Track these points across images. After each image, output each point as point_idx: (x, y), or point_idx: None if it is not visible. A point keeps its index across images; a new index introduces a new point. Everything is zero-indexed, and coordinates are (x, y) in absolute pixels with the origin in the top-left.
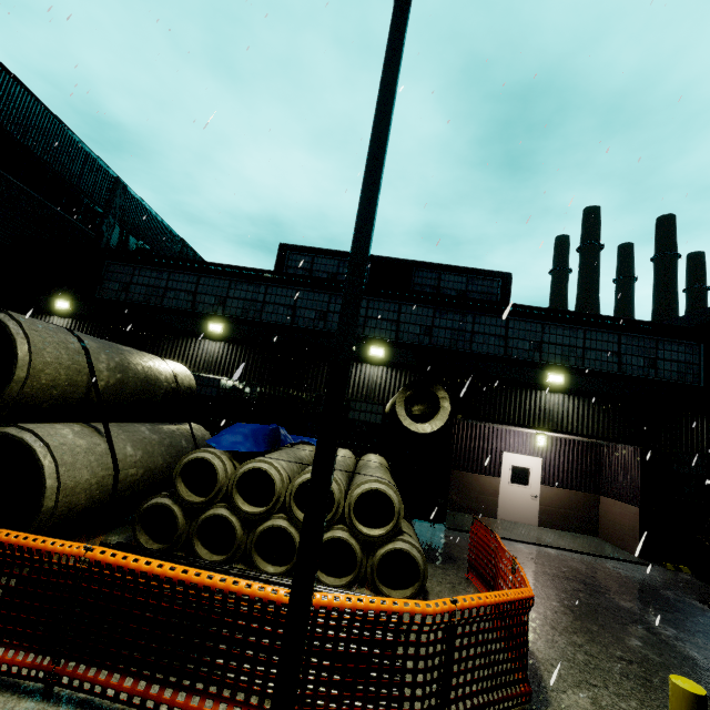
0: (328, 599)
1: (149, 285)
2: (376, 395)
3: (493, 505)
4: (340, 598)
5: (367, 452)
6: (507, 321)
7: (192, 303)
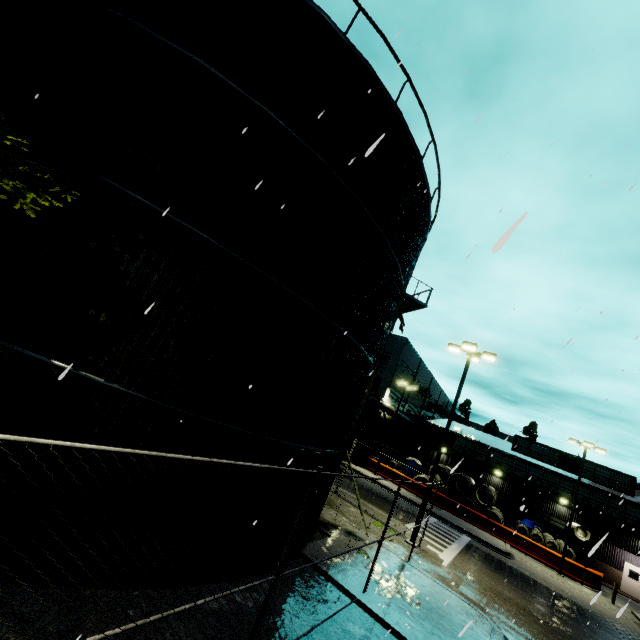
0: (565, 558)
1: (471, 449)
2: (562, 517)
3: (618, 582)
4: (567, 559)
5: (558, 538)
6: (625, 505)
7: (487, 460)
